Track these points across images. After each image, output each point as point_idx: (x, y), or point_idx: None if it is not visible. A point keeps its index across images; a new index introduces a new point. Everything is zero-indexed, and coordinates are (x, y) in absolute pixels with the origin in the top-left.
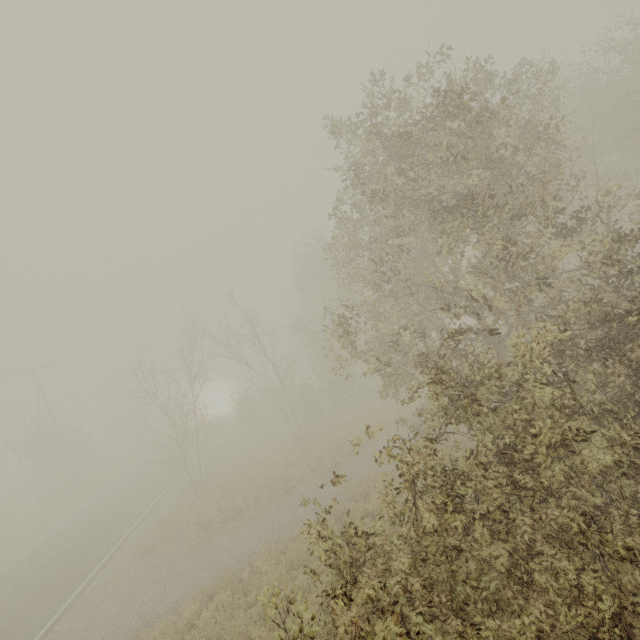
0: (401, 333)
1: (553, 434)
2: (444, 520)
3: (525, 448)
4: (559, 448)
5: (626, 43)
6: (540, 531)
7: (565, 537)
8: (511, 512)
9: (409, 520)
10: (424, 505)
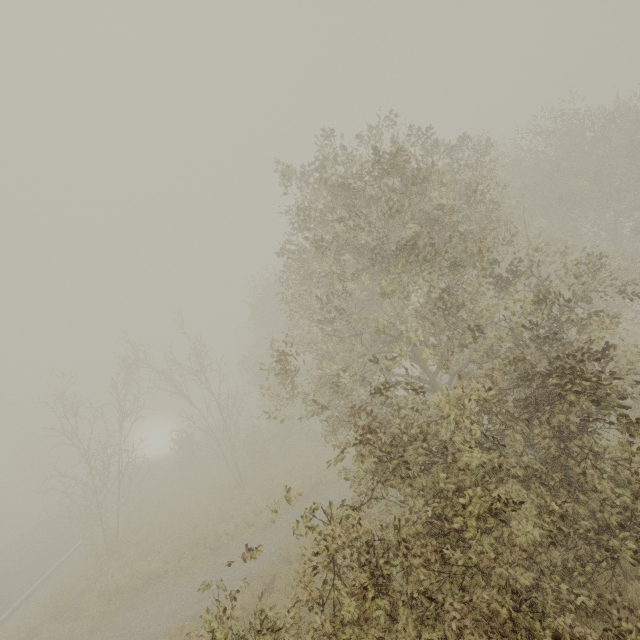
0: (341, 379)
1: (482, 503)
2: (365, 608)
3: (455, 517)
4: (489, 518)
5: (549, 131)
6: (471, 614)
7: (496, 621)
8: (440, 592)
9: (331, 603)
10: (344, 589)
